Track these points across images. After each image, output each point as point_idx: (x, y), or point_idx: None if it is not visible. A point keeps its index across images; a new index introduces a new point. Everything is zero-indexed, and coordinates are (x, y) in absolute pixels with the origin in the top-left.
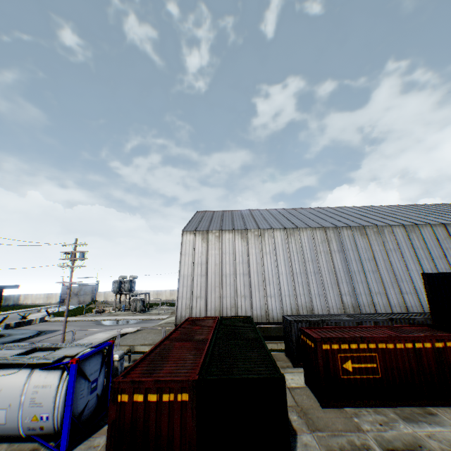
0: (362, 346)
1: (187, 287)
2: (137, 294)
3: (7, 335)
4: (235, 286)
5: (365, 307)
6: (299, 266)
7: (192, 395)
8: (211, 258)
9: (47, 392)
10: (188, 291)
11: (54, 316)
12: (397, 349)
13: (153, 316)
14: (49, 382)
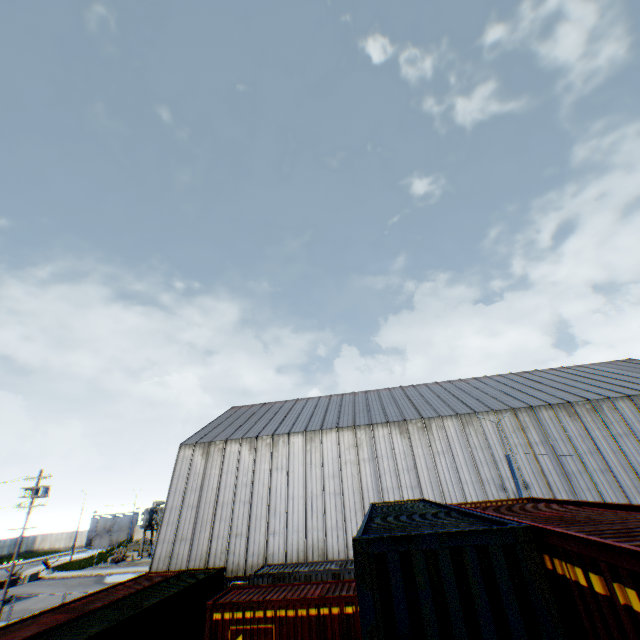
0: (259, 613)
1: (172, 524)
2: None
3: None
4: (230, 520)
5: None
6: (316, 485)
7: None
8: (207, 481)
9: None
10: (172, 530)
11: (57, 569)
12: (299, 616)
13: None
14: None
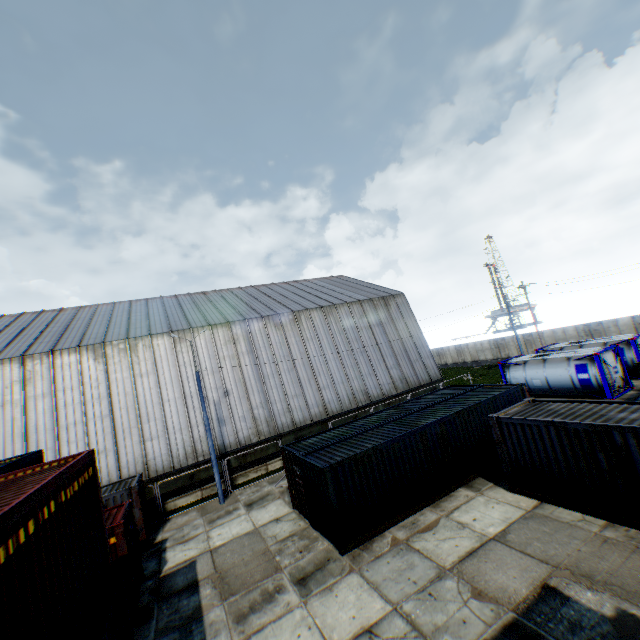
0: None
1: None
2: None
3: None
4: None
5: None
6: None
7: None
8: None
9: None
10: None
11: None
12: None
13: None
14: None
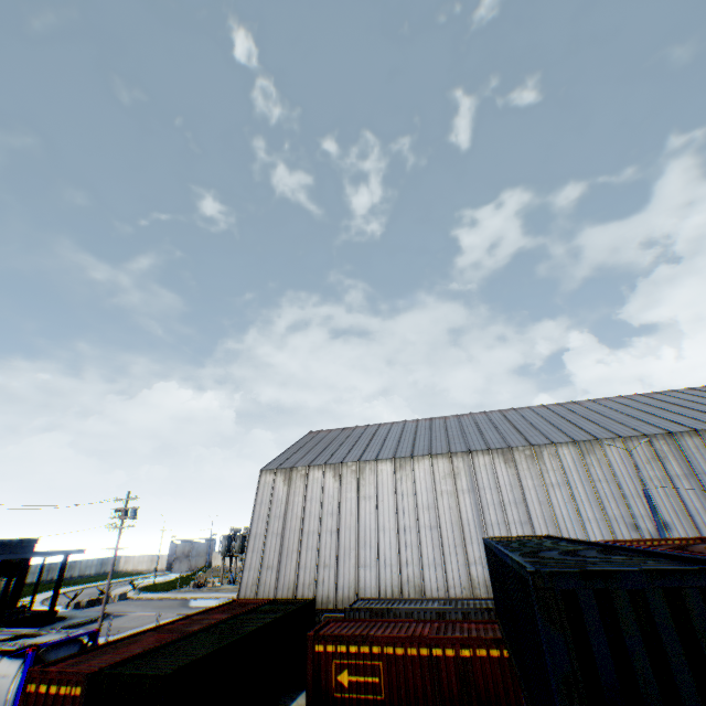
0: (365, 648)
1: (257, 551)
2: None
3: (69, 617)
4: (317, 550)
5: None
6: (409, 517)
7: (84, 688)
8: (291, 509)
9: (6, 682)
10: (258, 558)
11: (142, 591)
12: (408, 655)
13: None
14: (11, 671)
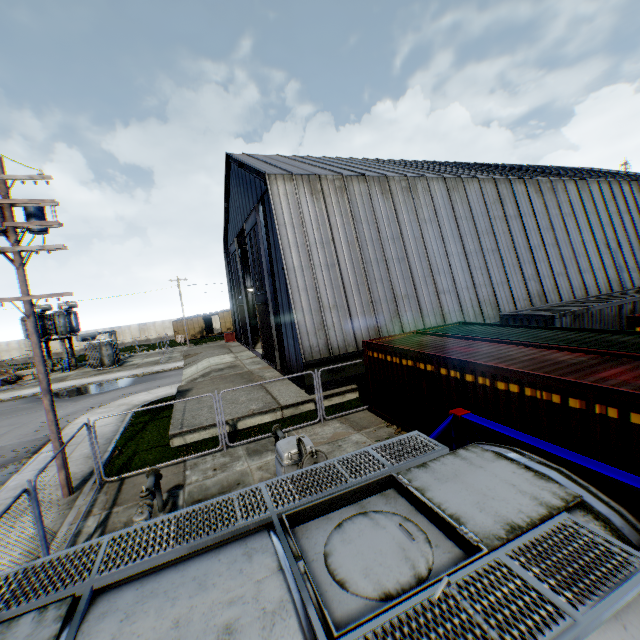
0: None
1: (308, 290)
2: (95, 336)
3: None
4: (392, 280)
5: (549, 294)
6: (473, 242)
7: None
8: (338, 232)
9: None
10: (312, 298)
11: None
12: None
13: (153, 368)
14: None
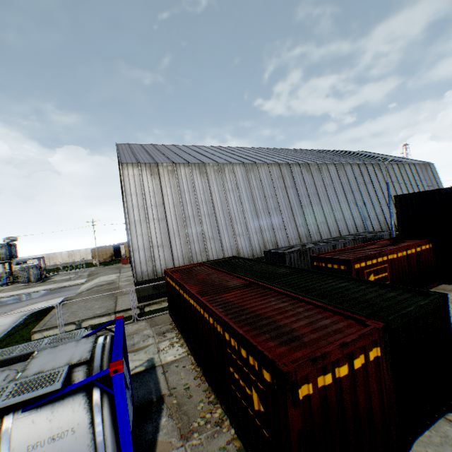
0: (379, 260)
1: (143, 235)
2: (27, 261)
3: None
4: (202, 228)
5: (314, 235)
6: (262, 203)
7: (383, 348)
8: (167, 199)
9: (69, 446)
10: (145, 240)
11: None
12: (398, 257)
13: (64, 283)
14: (64, 425)
